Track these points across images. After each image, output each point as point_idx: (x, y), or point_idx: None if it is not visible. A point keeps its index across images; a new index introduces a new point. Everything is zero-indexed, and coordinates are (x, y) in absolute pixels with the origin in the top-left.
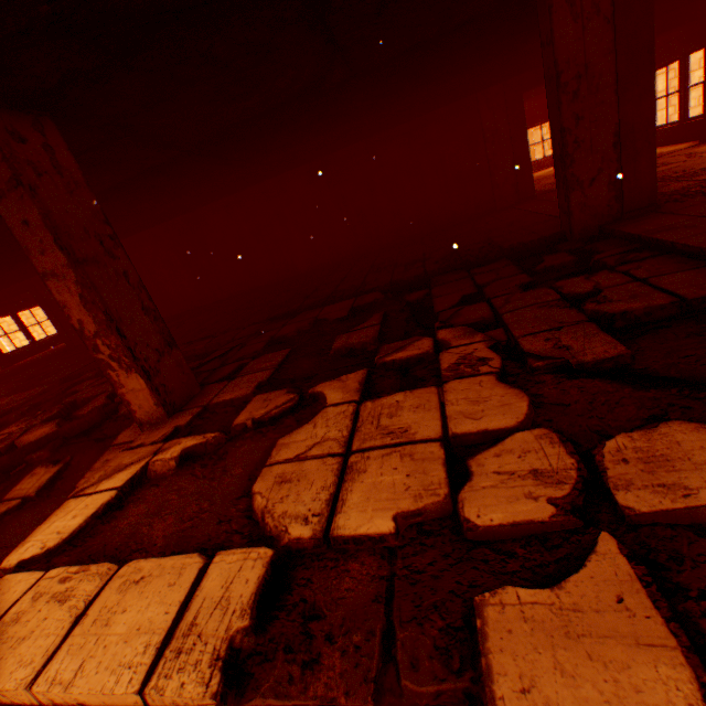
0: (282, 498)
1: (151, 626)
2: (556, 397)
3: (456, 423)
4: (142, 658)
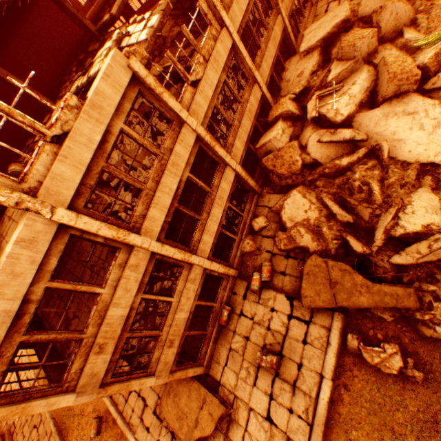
0: None
1: None
2: None
3: None
4: None
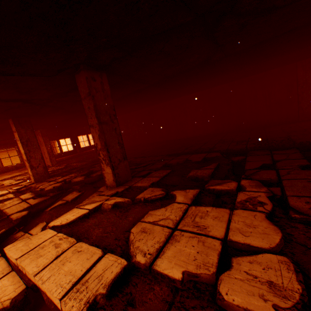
0: (140, 239)
1: (75, 273)
2: (302, 240)
3: (233, 233)
4: (67, 285)
